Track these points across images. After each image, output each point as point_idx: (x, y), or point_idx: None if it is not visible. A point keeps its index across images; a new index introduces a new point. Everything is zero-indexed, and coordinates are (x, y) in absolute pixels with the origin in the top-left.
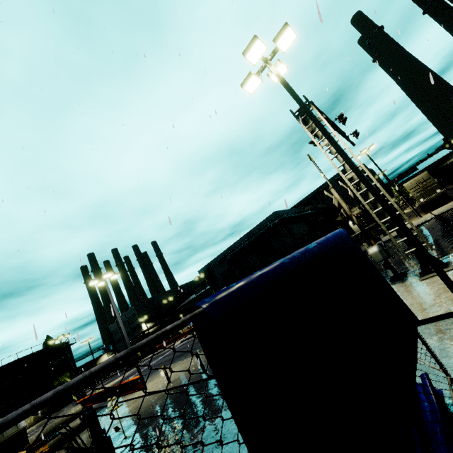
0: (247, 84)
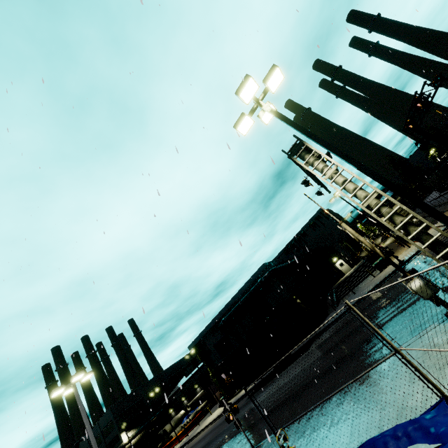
0: (240, 125)
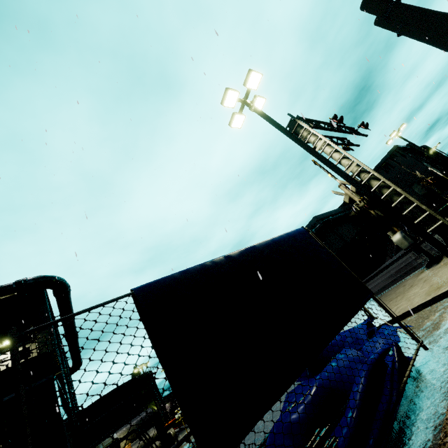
0: (233, 123)
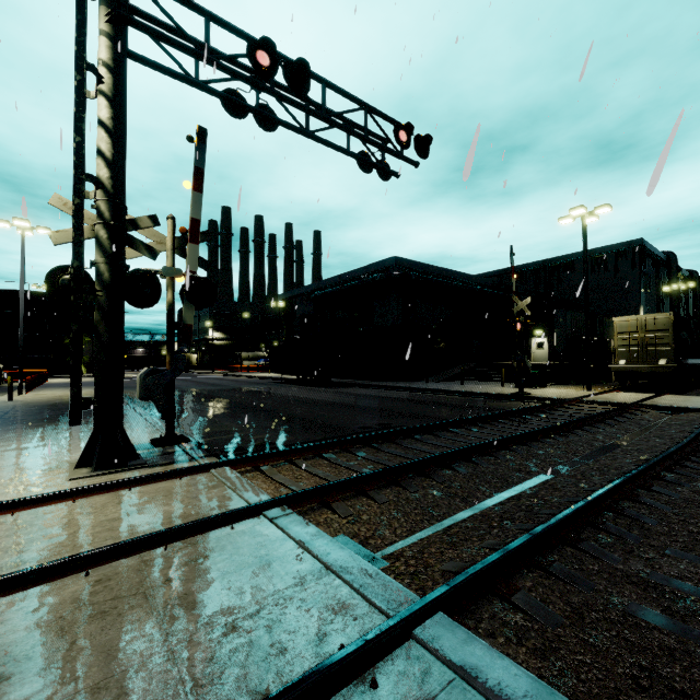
0: None
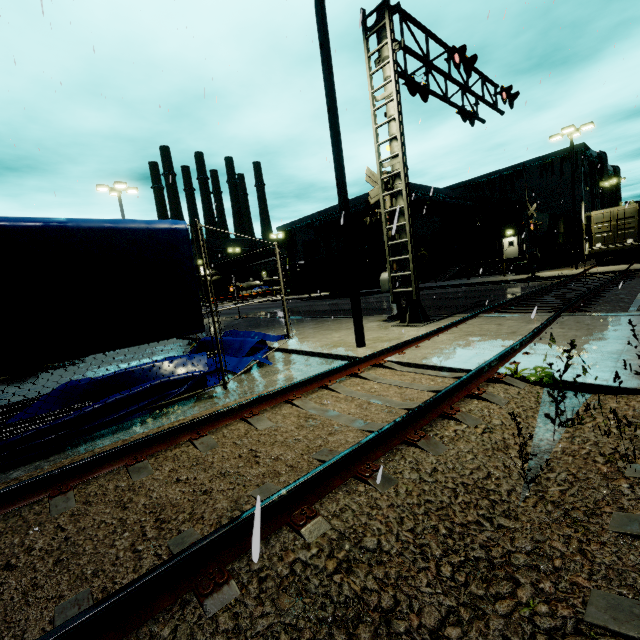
0: None
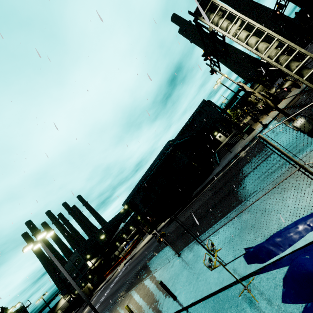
0: None
